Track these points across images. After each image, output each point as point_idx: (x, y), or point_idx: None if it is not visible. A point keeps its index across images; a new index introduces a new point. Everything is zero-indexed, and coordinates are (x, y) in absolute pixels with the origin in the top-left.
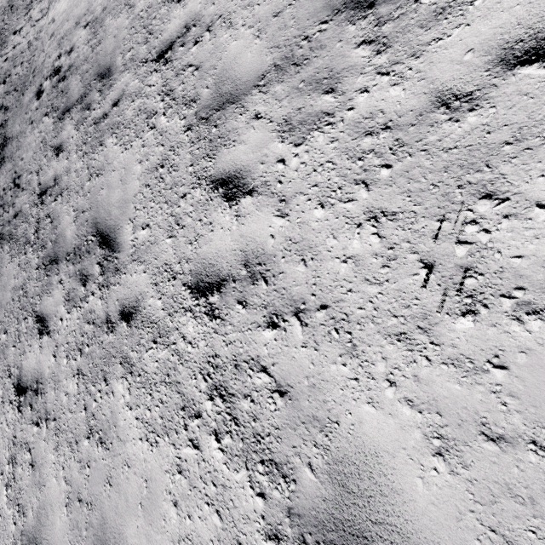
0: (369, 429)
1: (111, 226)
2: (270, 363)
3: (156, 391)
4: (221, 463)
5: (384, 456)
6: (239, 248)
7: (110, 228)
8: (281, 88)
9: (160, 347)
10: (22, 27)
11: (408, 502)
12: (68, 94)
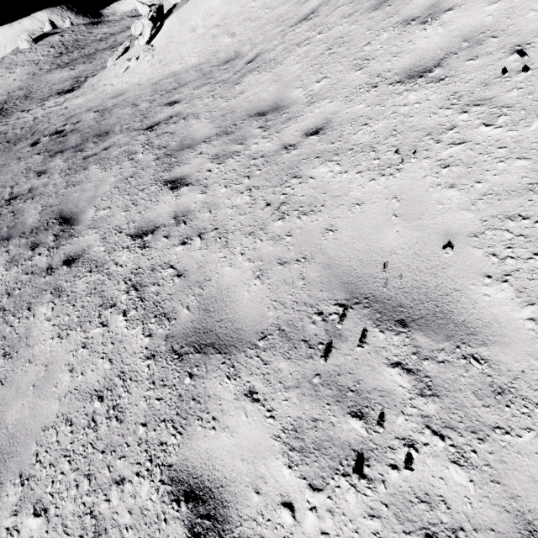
0: (226, 278)
1: (75, 211)
2: (176, 262)
3: (80, 301)
4: (123, 328)
5: (231, 287)
6: (173, 210)
7: (74, 213)
8: (217, 142)
9: (94, 274)
10: (32, 109)
11: (239, 304)
12: (65, 143)
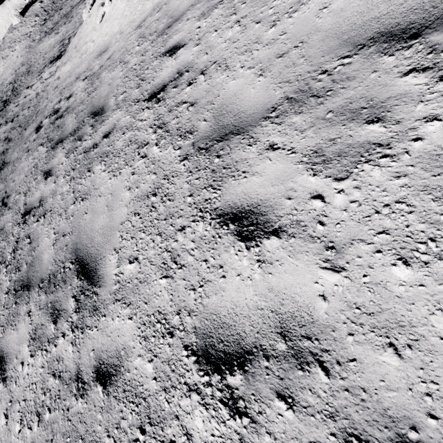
0: None
1: (92, 254)
2: None
3: None
4: None
5: None
6: (269, 307)
7: (91, 257)
8: (300, 118)
9: (150, 442)
10: (34, 84)
11: None
12: (63, 129)
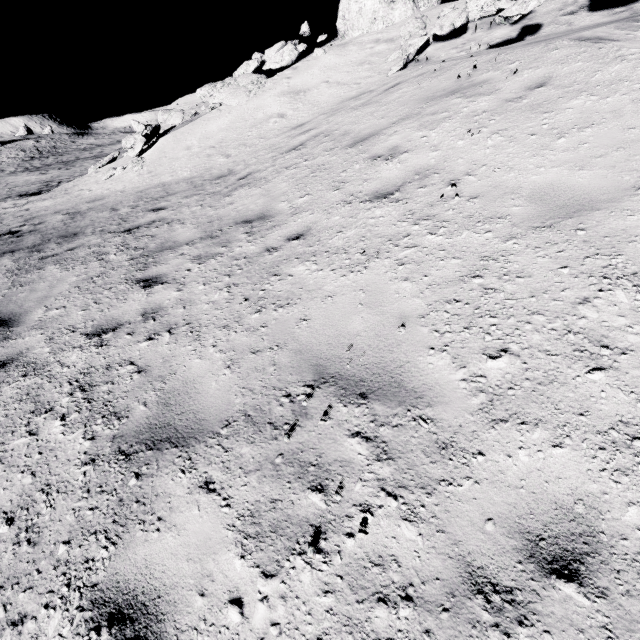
0: (194, 370)
1: (18, 312)
2: (138, 358)
3: (3, 410)
4: (58, 434)
5: (198, 379)
6: (142, 308)
7: (16, 314)
8: (201, 245)
9: (30, 378)
10: None
11: (204, 395)
12: (19, 243)
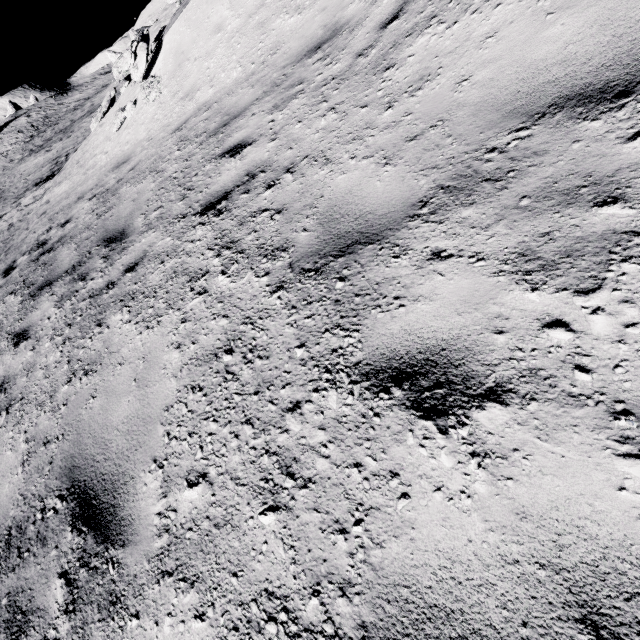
0: None
1: (106, 474)
2: None
3: None
4: None
5: None
6: (531, 555)
7: (103, 480)
8: (475, 211)
9: None
10: (6, 213)
11: None
12: (53, 266)
